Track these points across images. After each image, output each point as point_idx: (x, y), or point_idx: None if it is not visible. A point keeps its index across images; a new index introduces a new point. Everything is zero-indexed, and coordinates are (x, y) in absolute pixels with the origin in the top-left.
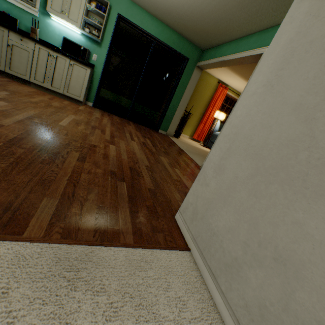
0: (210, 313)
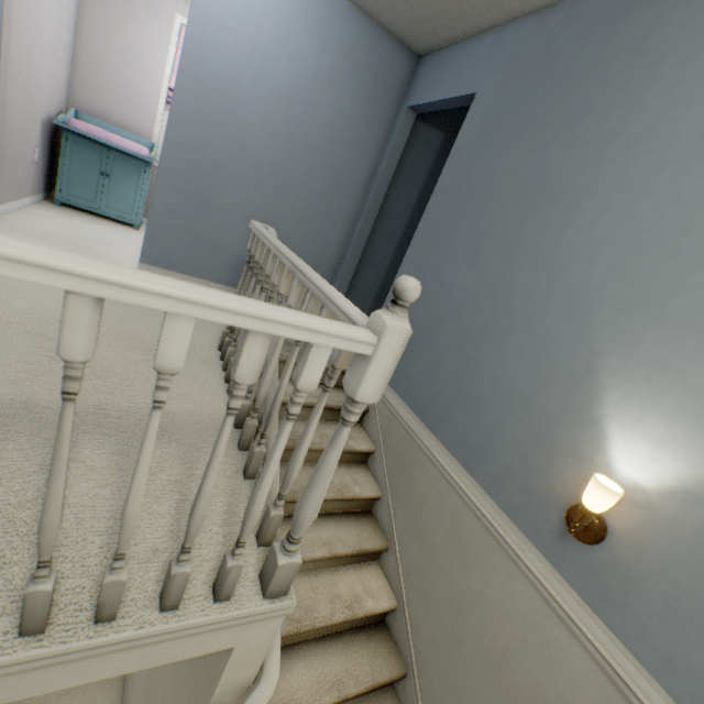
0: (116, 703)
